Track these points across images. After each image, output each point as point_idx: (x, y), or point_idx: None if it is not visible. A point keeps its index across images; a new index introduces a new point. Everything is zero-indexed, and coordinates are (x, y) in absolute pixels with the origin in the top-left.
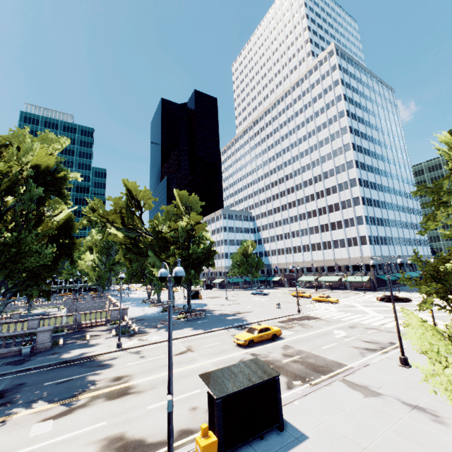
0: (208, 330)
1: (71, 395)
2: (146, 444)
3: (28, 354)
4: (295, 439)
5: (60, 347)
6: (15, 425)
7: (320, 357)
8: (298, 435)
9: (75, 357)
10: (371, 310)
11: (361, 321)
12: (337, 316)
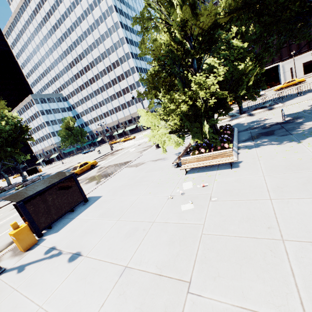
0: None
1: None
2: None
3: None
4: (94, 201)
5: None
6: None
7: (119, 163)
8: (96, 198)
9: None
10: None
11: (144, 141)
12: (133, 144)
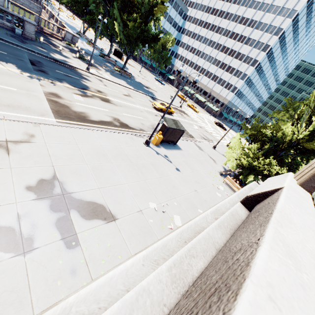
0: (136, 89)
1: (80, 88)
2: (130, 127)
3: (20, 35)
4: (178, 148)
5: (42, 44)
6: (62, 89)
7: (187, 131)
8: (179, 148)
9: (62, 61)
10: (210, 125)
11: (204, 127)
12: (196, 119)
